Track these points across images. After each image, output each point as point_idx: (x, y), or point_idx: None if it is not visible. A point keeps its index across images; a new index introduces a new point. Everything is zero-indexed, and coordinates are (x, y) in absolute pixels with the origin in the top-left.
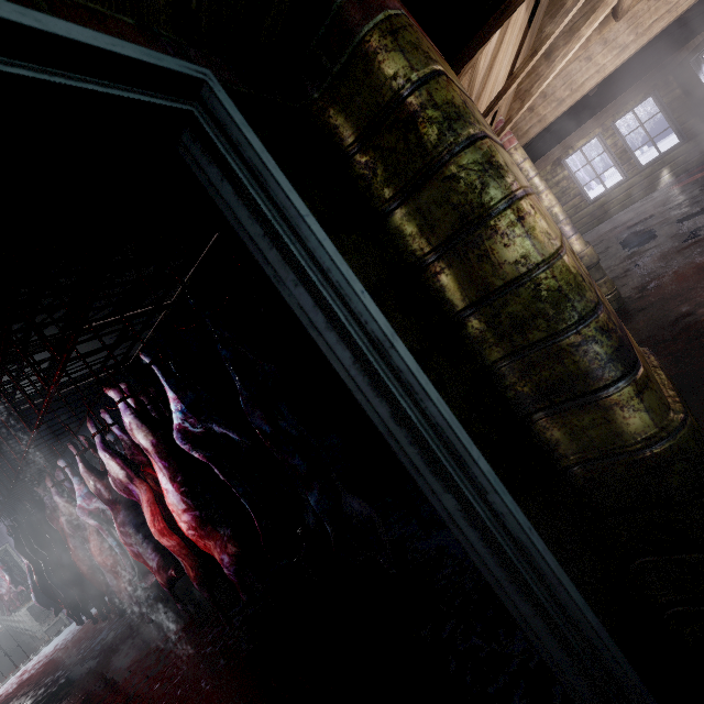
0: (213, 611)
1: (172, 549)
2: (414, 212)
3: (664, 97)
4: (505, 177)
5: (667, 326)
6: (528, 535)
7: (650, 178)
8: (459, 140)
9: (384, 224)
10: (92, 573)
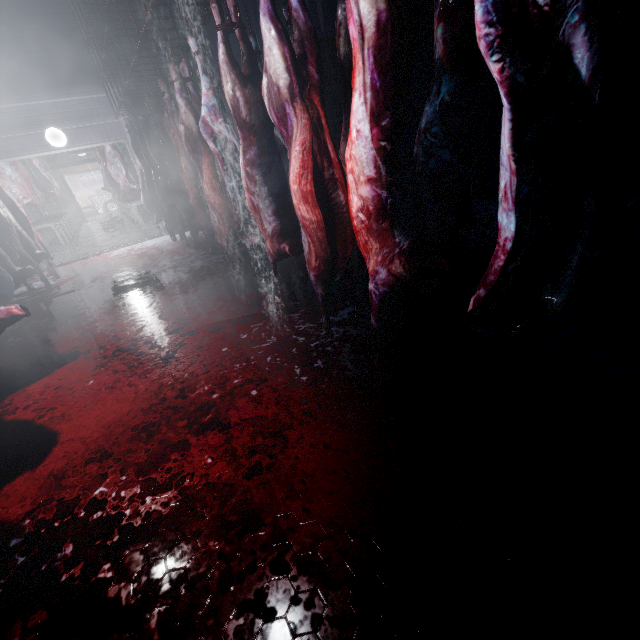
0: (304, 303)
1: (305, 223)
2: None
3: None
4: None
5: None
6: None
7: None
8: None
9: None
10: (196, 204)
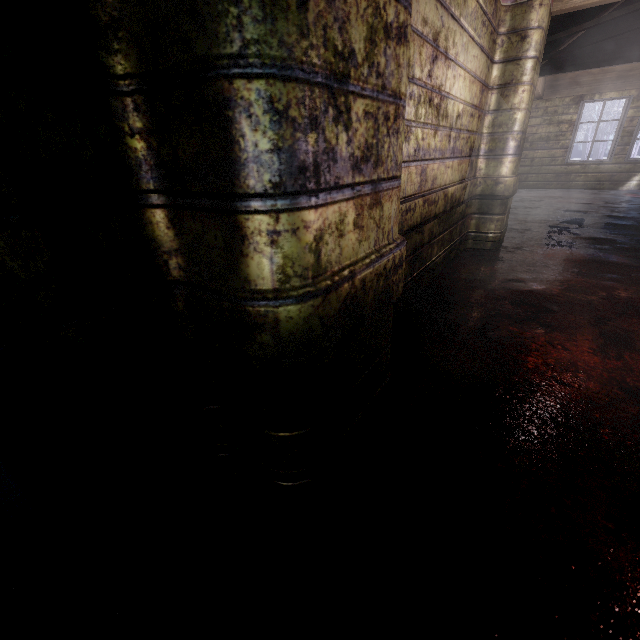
0: None
1: None
2: None
3: None
4: None
5: (500, 280)
6: None
7: (623, 175)
8: None
9: None
10: None
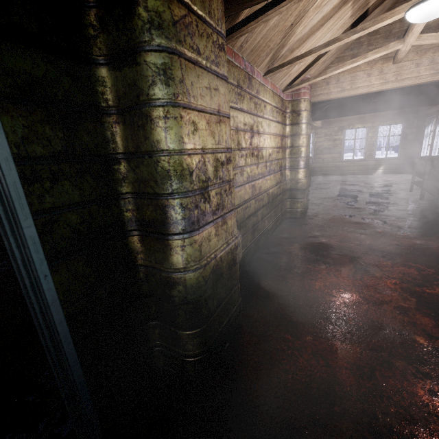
0: None
1: None
2: (116, 74)
3: (407, 129)
4: (171, 87)
5: (304, 237)
6: (39, 278)
7: (374, 167)
8: (151, 42)
9: (94, 69)
10: None
